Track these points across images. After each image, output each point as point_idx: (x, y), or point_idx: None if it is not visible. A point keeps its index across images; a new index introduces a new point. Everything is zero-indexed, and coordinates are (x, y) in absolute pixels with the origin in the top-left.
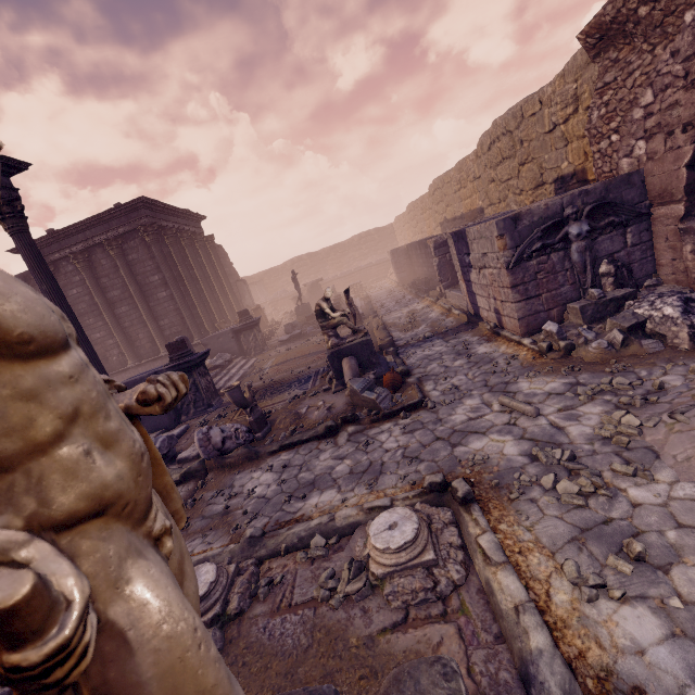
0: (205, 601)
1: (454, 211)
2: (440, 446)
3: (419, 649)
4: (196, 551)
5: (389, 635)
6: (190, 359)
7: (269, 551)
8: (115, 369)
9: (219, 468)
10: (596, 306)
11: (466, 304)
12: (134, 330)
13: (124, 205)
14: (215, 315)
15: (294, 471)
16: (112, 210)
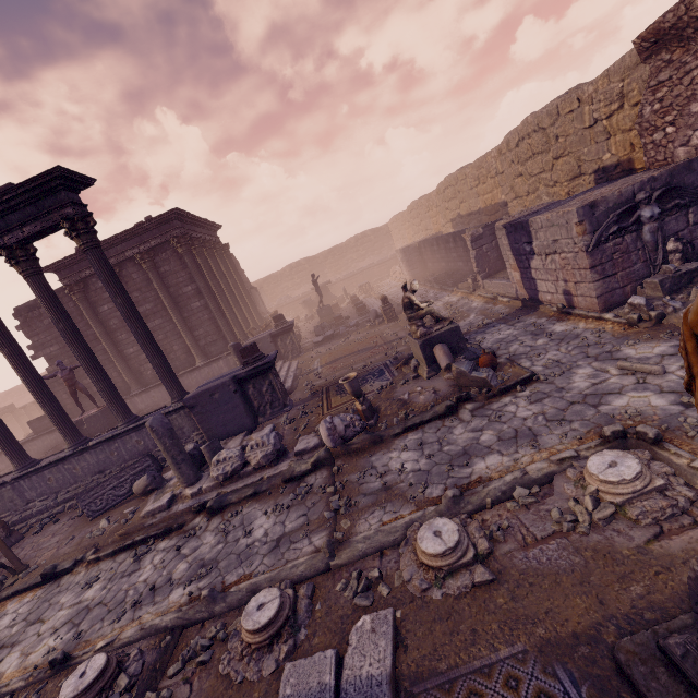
0: (460, 545)
1: (469, 206)
2: (581, 408)
3: (694, 547)
4: (384, 520)
5: (657, 543)
6: (268, 361)
7: (475, 506)
8: (150, 383)
9: (346, 455)
10: (673, 279)
11: (515, 291)
12: (168, 343)
13: (157, 218)
14: (241, 323)
15: (435, 447)
16: (145, 223)
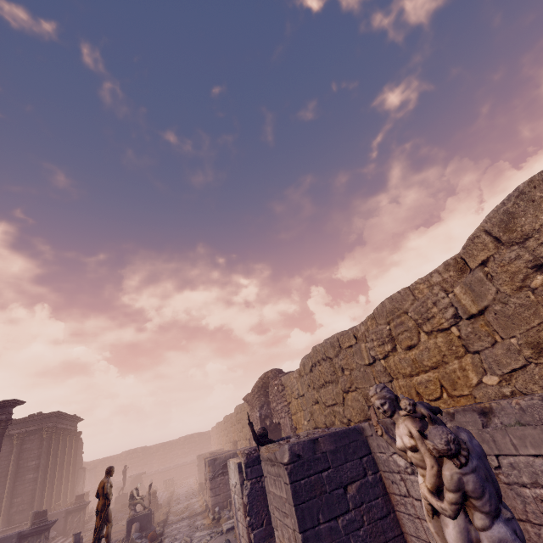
0: None
1: (230, 437)
2: None
3: None
4: None
5: None
6: (47, 523)
7: None
8: None
9: None
10: None
11: None
12: None
13: (44, 414)
14: (54, 497)
15: None
16: (36, 416)
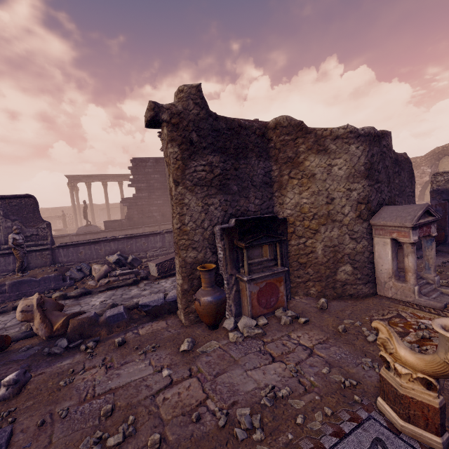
0: None
1: None
2: None
3: None
4: None
5: None
6: None
7: None
8: None
9: None
10: None
11: None
12: None
13: None
14: None
15: None
16: None
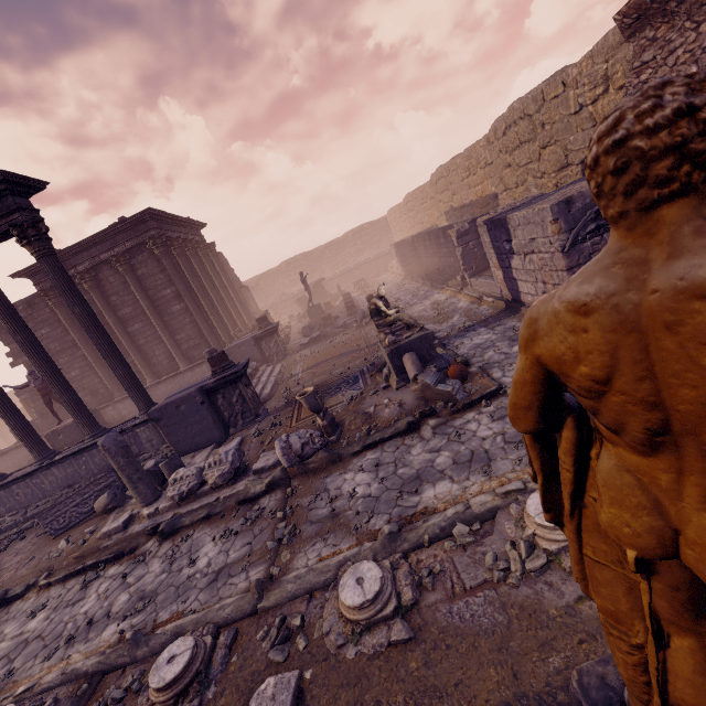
0: (381, 595)
1: (462, 199)
2: None
3: None
4: (323, 554)
5: (588, 602)
6: (236, 371)
7: (412, 544)
8: None
9: (303, 474)
10: None
11: (499, 291)
12: (149, 347)
13: (130, 219)
14: (227, 324)
15: (390, 469)
16: (118, 224)
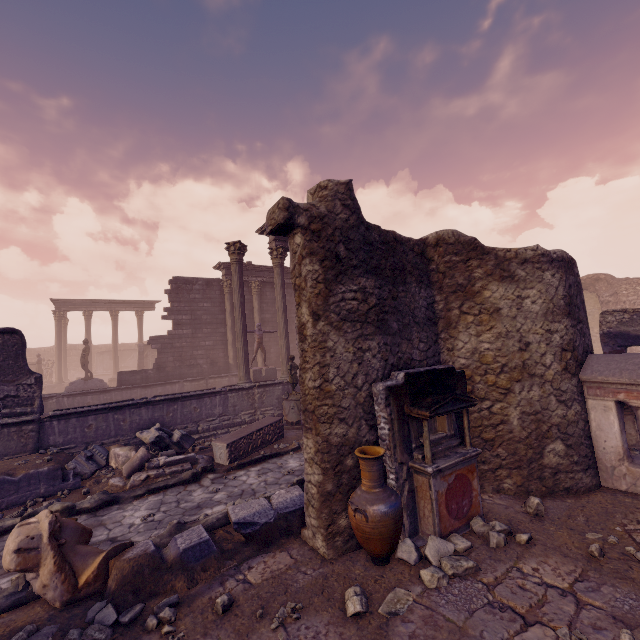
0: None
1: None
2: None
3: None
4: None
5: None
6: None
7: None
8: None
9: None
10: None
11: None
12: (269, 345)
13: None
14: None
15: None
16: None
